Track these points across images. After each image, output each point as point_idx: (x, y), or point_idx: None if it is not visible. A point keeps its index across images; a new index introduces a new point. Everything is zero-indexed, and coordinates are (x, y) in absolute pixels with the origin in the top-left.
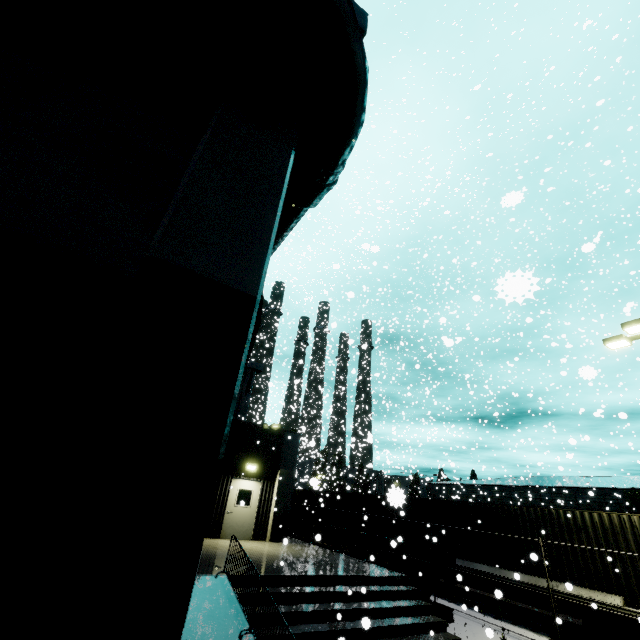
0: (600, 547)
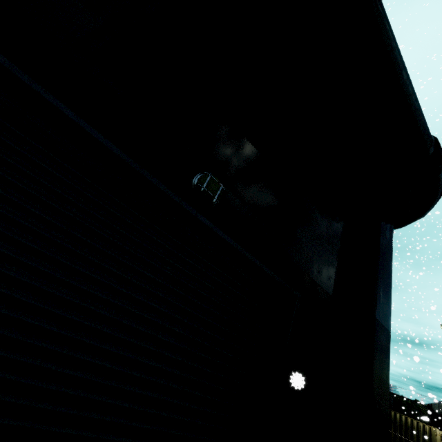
0: (401, 435)
